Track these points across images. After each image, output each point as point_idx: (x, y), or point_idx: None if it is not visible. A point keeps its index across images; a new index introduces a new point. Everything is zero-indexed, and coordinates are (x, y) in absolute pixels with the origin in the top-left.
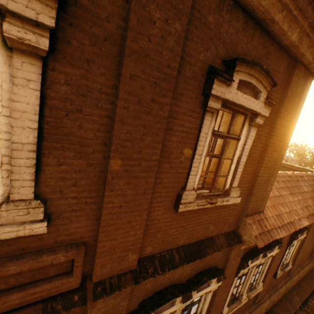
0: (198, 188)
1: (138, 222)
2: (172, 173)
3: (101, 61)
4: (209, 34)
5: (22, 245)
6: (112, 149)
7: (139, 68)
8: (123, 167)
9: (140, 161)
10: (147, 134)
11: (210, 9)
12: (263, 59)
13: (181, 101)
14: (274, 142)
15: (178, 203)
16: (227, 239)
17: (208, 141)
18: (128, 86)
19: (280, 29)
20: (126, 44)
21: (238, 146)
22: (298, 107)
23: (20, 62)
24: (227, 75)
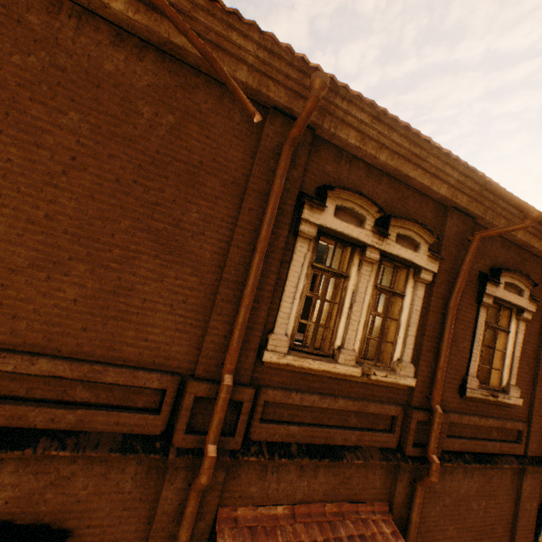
0: None
1: None
2: None
3: (535, 318)
4: None
5: (505, 412)
6: (539, 361)
7: None
8: None
9: None
10: None
11: None
12: None
13: None
14: None
15: None
16: None
17: None
18: None
19: None
20: None
21: None
22: None
23: (520, 324)
24: None
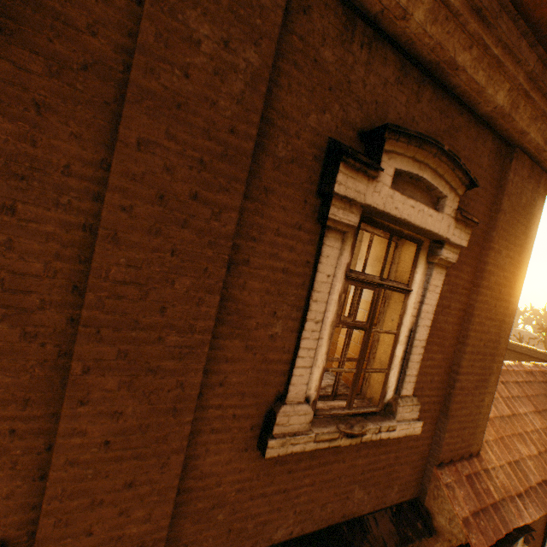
0: (325, 395)
1: (157, 483)
2: (253, 362)
3: (74, 109)
4: (327, 82)
5: None
6: (86, 300)
7: (160, 129)
8: (117, 344)
9: (162, 331)
10: (181, 270)
11: (325, 37)
12: (444, 137)
13: (269, 206)
14: (486, 299)
15: (266, 435)
16: (398, 523)
17: (337, 292)
18: (134, 162)
19: (470, 81)
20: (130, 79)
21: (407, 306)
22: (528, 233)
23: None
24: (367, 159)
